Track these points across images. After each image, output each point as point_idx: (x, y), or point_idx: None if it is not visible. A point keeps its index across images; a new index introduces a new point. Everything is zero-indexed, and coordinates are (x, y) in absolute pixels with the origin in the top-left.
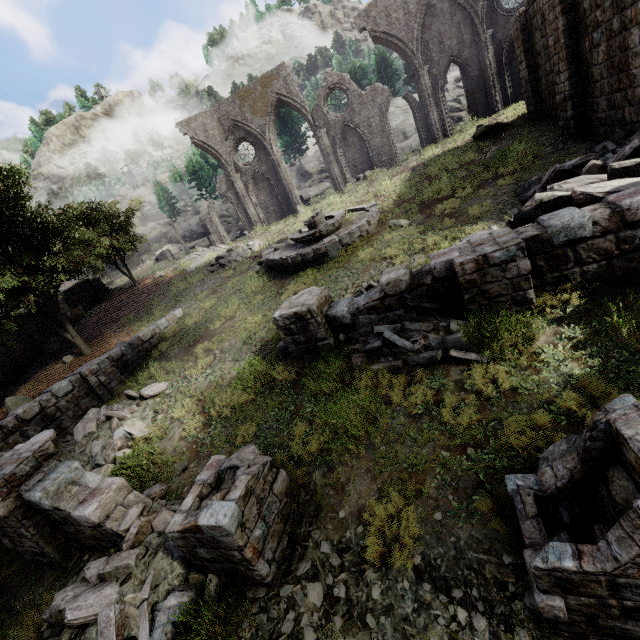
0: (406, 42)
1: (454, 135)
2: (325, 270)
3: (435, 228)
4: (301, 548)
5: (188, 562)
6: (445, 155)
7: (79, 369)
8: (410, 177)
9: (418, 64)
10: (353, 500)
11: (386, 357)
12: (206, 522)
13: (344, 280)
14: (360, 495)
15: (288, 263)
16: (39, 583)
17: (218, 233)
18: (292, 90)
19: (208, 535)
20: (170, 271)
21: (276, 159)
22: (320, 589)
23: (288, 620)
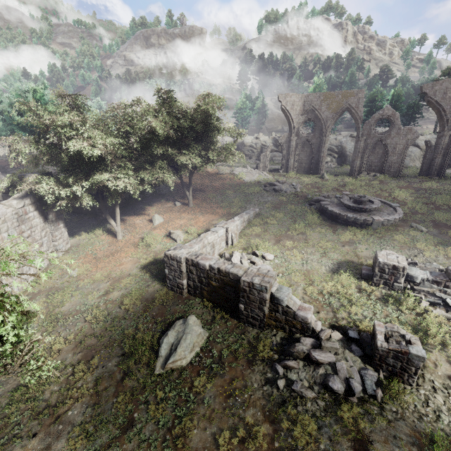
0: (447, 113)
1: (448, 180)
2: (368, 234)
3: (449, 244)
4: (420, 378)
5: (361, 359)
6: (443, 192)
7: (222, 224)
8: (418, 196)
9: (447, 128)
10: (443, 370)
11: (441, 310)
12: (416, 353)
13: (386, 247)
14: (446, 369)
15: (342, 218)
16: (246, 330)
17: (264, 164)
18: (359, 107)
19: (409, 357)
20: (228, 173)
21: (325, 139)
22: (440, 398)
23: (430, 402)
